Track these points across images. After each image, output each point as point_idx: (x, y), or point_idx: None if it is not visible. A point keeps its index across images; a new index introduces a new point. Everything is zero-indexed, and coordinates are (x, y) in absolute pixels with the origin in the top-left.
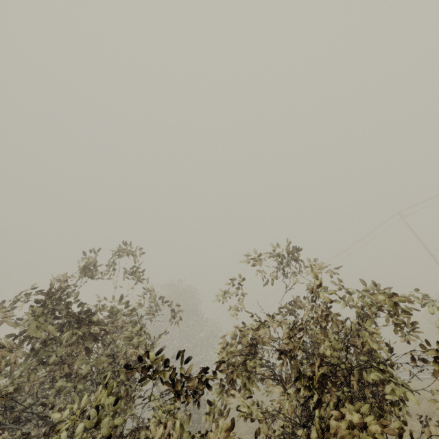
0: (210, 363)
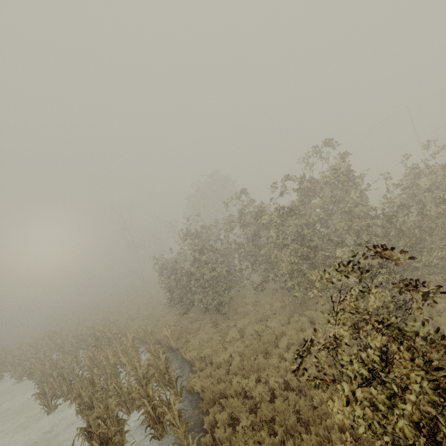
0: None
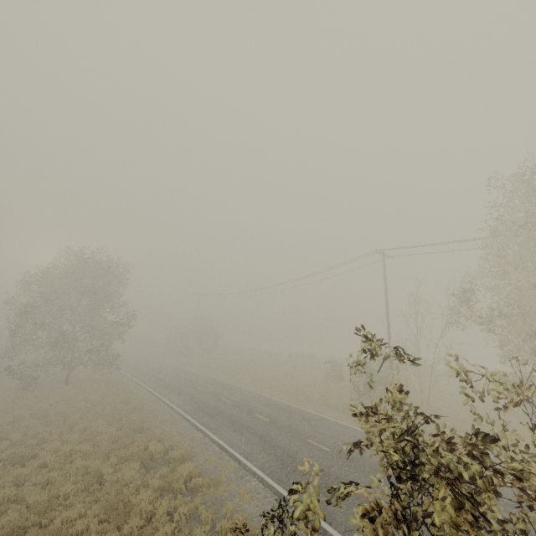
0: (105, 353)
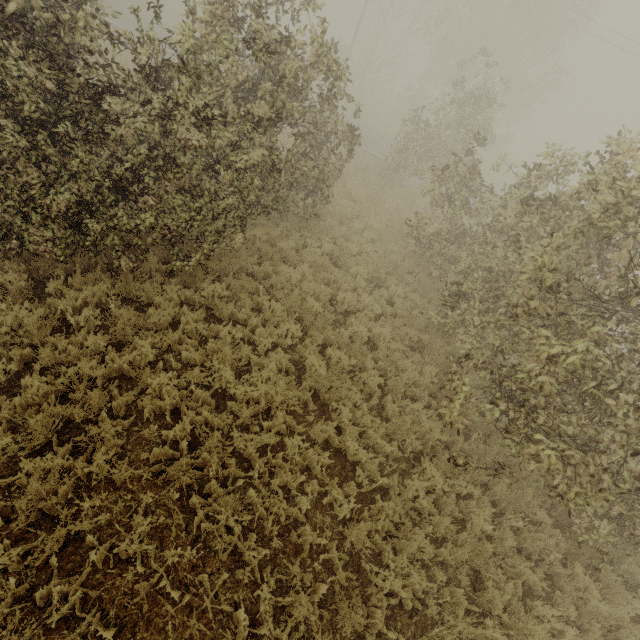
0: None
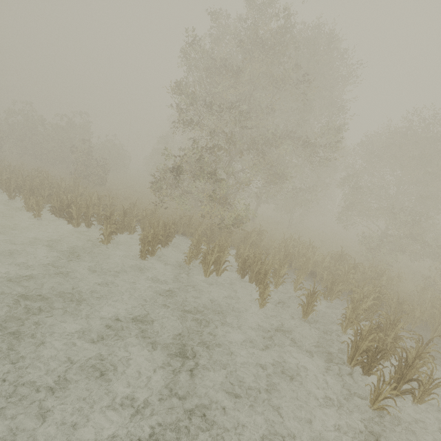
0: None
